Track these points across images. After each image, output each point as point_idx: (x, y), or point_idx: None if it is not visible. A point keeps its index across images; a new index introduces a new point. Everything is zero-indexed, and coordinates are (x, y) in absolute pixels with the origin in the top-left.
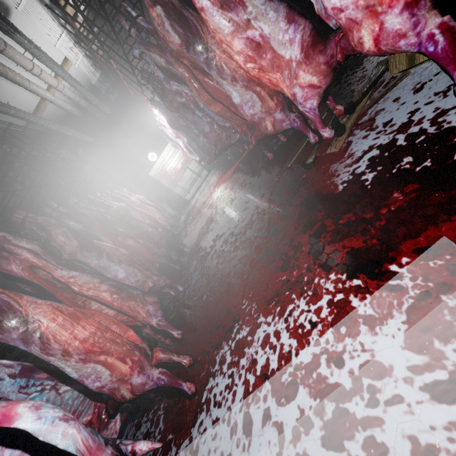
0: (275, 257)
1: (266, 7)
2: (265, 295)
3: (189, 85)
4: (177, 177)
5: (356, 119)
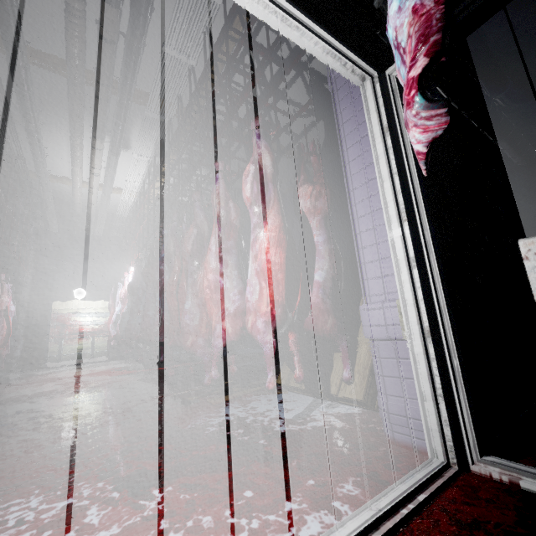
0: (68, 451)
1: (235, 276)
2: (3, 481)
3: (171, 273)
4: (72, 334)
5: (243, 394)
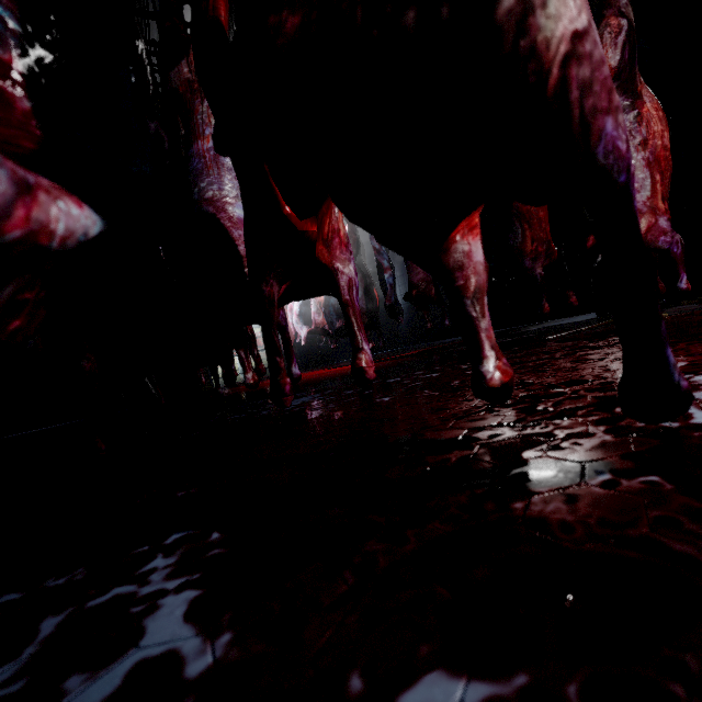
0: None
1: None
2: None
3: None
4: None
5: None
